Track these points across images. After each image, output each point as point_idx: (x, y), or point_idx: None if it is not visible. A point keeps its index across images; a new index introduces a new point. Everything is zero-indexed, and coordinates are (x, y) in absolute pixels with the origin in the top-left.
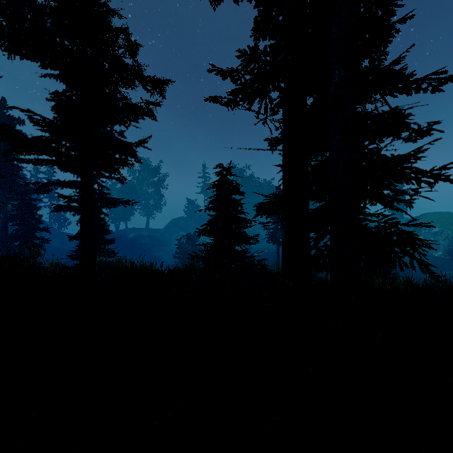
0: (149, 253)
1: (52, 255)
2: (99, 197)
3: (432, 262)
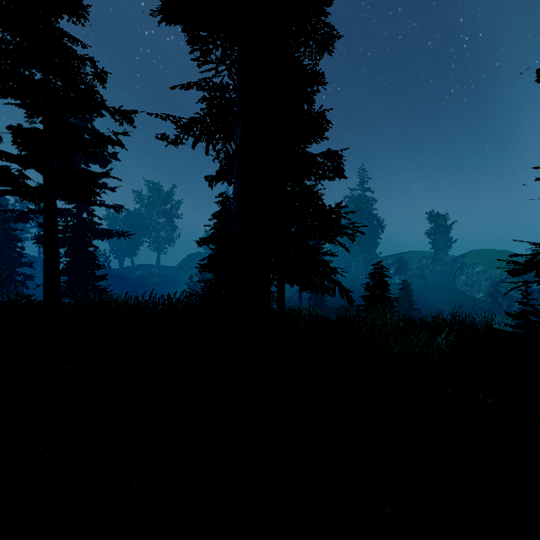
0: (159, 294)
1: (41, 296)
2: (89, 227)
3: (472, 304)
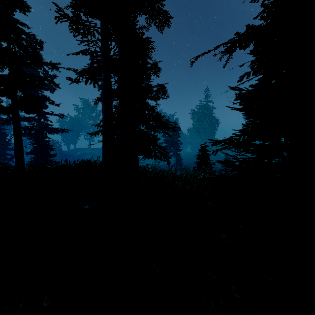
0: None
1: None
2: (45, 127)
3: None
